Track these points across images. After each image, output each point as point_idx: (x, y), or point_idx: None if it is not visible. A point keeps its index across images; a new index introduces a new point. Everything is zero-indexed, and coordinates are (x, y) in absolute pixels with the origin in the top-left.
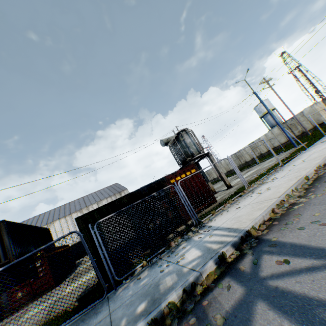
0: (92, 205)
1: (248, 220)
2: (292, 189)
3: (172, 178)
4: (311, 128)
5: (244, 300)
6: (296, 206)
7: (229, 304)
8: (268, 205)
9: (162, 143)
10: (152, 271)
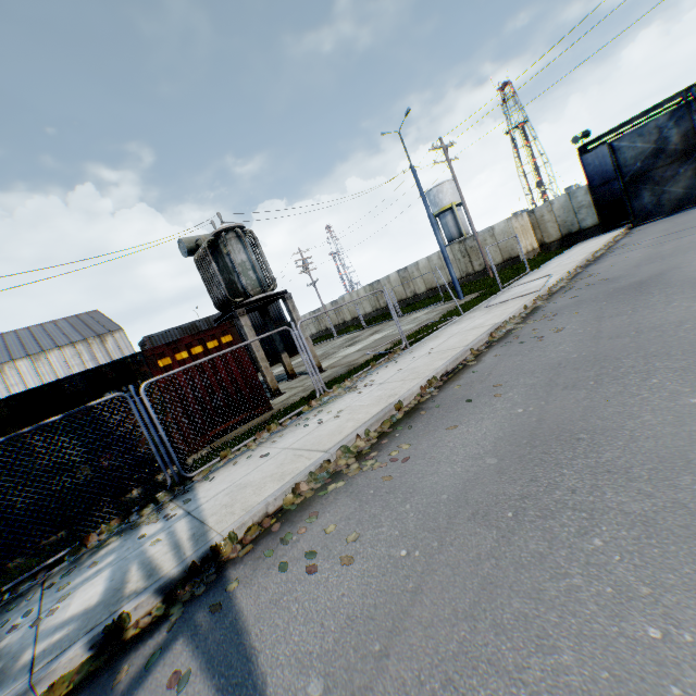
0: (15, 363)
1: (241, 508)
2: (358, 434)
3: (165, 354)
4: (500, 263)
5: None
6: (334, 485)
7: None
8: (298, 470)
9: (183, 249)
10: None
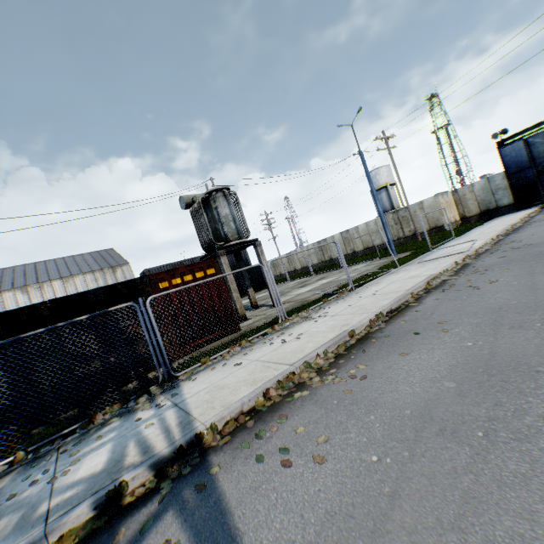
0: (52, 282)
1: (221, 404)
2: (318, 353)
3: (164, 278)
4: (427, 230)
5: None
6: (299, 394)
7: None
8: (268, 378)
9: (182, 203)
10: (13, 484)
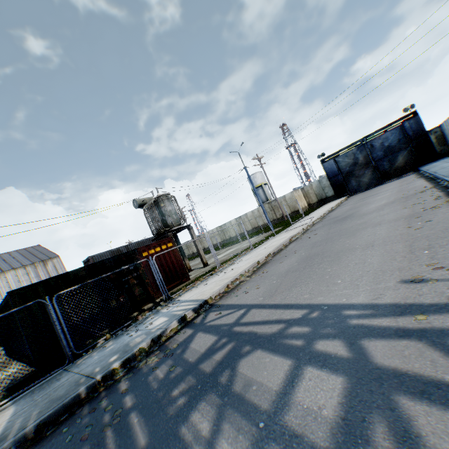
0: None
1: (209, 293)
2: (245, 271)
3: (145, 250)
4: (290, 213)
5: (191, 334)
6: (242, 283)
7: (182, 339)
8: (226, 282)
9: (136, 204)
10: (119, 340)
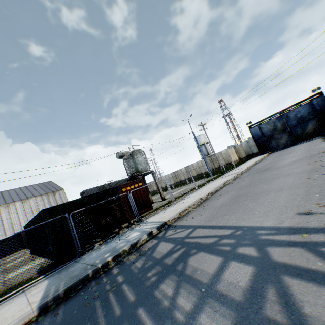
0: (15, 203)
1: (167, 217)
2: (192, 204)
3: (124, 187)
4: (225, 165)
5: (157, 243)
6: (190, 212)
7: (151, 245)
8: (179, 211)
9: (117, 156)
10: (108, 245)
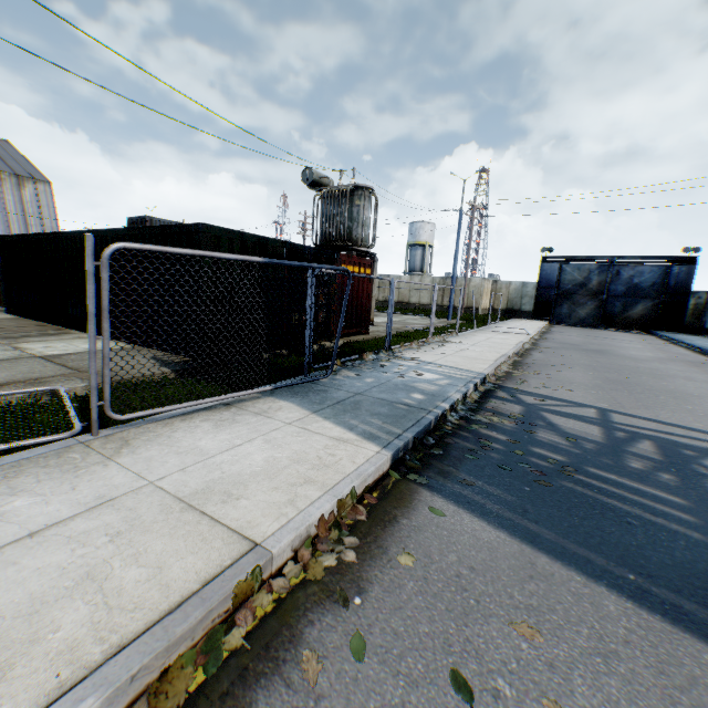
0: None
1: (476, 368)
2: (503, 360)
3: (345, 262)
4: (463, 307)
5: (528, 411)
6: (516, 374)
7: (517, 411)
8: (489, 363)
9: (307, 177)
10: (368, 375)
